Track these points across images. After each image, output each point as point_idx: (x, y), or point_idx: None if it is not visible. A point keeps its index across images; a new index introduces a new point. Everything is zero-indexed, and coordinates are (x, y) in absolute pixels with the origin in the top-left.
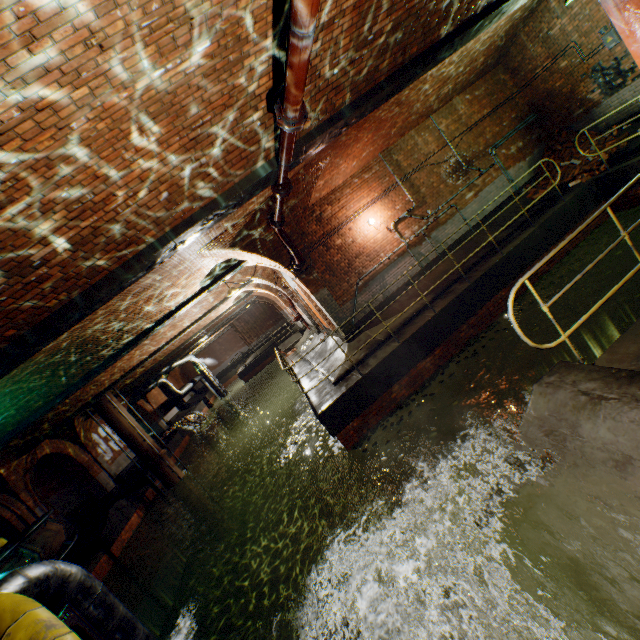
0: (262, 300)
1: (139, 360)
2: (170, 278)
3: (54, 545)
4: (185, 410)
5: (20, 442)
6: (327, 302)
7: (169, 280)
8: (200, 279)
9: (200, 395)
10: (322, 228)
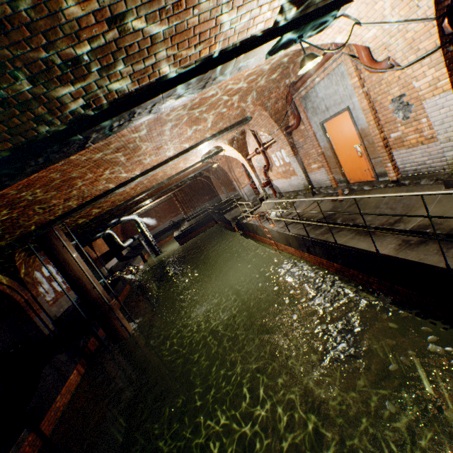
0: (207, 175)
1: (103, 189)
2: None
3: None
4: (123, 261)
5: None
6: None
7: None
8: None
9: (136, 251)
10: None
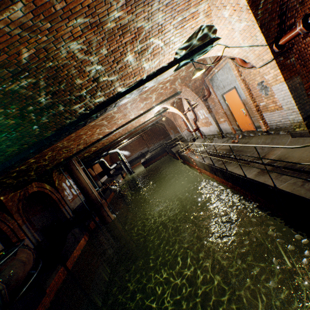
0: (161, 122)
1: (96, 138)
2: (167, 7)
3: (18, 276)
4: (111, 178)
5: (14, 182)
6: (297, 91)
7: (164, 12)
8: (179, 43)
9: (118, 171)
10: (302, 12)
